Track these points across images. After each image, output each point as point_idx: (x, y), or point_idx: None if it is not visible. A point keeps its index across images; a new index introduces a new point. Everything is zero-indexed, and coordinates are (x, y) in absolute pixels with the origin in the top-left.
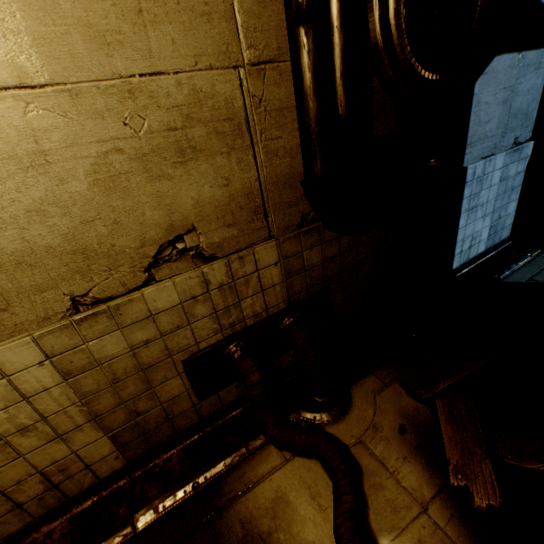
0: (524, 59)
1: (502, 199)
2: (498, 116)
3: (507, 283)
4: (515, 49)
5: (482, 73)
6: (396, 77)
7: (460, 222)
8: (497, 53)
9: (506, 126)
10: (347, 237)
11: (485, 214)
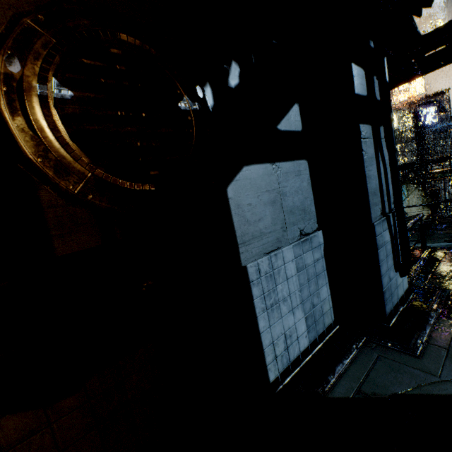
0: (280, 168)
1: (309, 287)
2: (271, 214)
3: (333, 400)
4: (266, 161)
5: (233, 180)
6: (76, 189)
7: (260, 324)
8: (246, 164)
9: (284, 221)
10: (17, 415)
11: (294, 307)
